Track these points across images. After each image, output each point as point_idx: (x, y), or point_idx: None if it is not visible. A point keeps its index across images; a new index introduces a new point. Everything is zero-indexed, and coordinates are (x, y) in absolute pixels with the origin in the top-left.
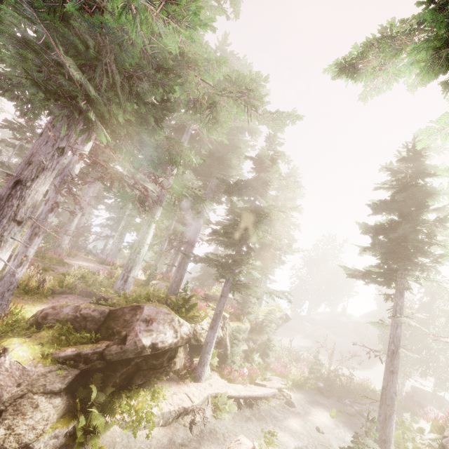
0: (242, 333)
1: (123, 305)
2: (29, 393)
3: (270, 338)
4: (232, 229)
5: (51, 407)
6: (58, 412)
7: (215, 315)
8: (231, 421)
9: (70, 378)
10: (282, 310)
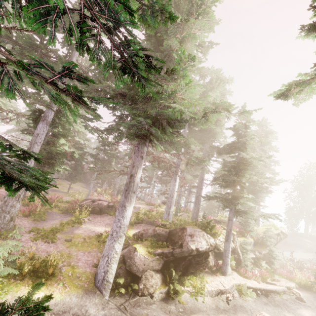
0: (248, 245)
1: (173, 228)
2: (148, 269)
3: (272, 250)
4: (228, 177)
5: (157, 278)
6: (159, 281)
7: (227, 232)
8: (254, 303)
9: (161, 264)
10: (277, 228)
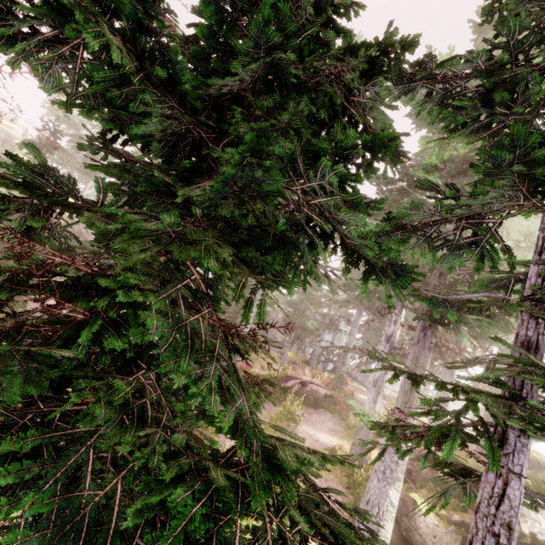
0: None
1: None
2: None
3: None
4: None
5: None
6: None
7: None
8: None
9: (457, 542)
10: None
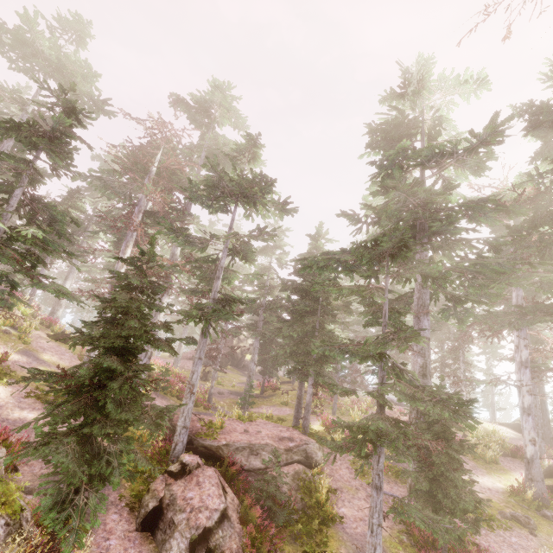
0: None
1: None
2: None
3: None
4: None
5: None
6: None
7: None
8: None
9: None
10: None
